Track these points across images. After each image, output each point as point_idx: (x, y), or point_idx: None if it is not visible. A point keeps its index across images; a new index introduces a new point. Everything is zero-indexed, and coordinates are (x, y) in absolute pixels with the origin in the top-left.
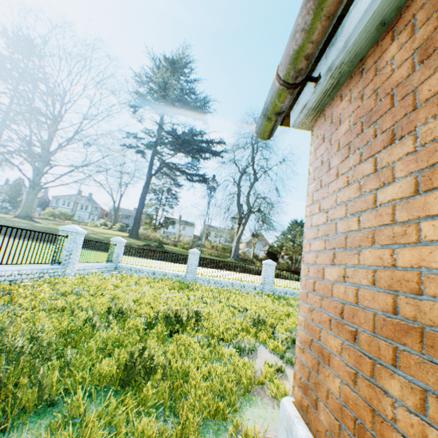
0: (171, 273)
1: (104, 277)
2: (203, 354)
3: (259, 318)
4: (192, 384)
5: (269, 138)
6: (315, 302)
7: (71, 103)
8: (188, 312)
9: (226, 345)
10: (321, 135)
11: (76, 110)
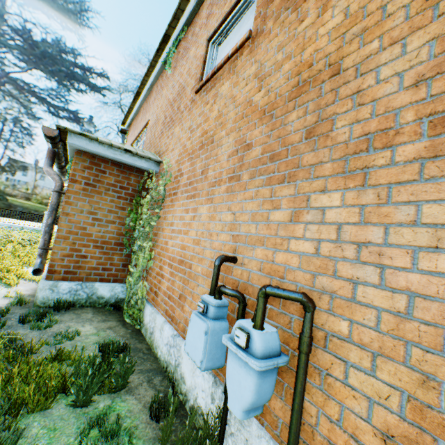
0: (28, 227)
1: None
2: None
3: None
4: None
5: None
6: None
7: None
8: None
9: None
10: None
11: None
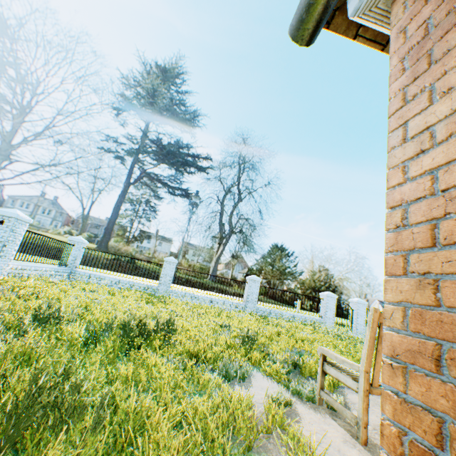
0: (140, 284)
1: (50, 281)
2: (175, 381)
3: (248, 336)
4: (153, 439)
5: (310, 42)
6: (450, 262)
7: (42, 88)
8: (157, 323)
9: (209, 368)
10: (415, 3)
11: (48, 97)
